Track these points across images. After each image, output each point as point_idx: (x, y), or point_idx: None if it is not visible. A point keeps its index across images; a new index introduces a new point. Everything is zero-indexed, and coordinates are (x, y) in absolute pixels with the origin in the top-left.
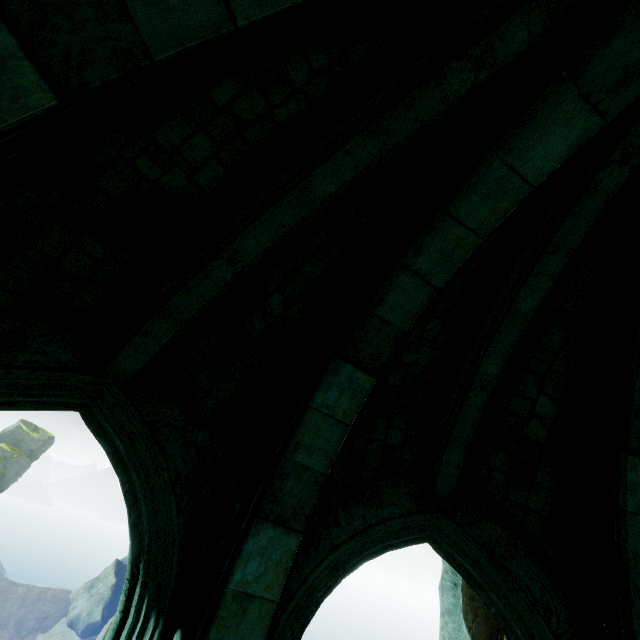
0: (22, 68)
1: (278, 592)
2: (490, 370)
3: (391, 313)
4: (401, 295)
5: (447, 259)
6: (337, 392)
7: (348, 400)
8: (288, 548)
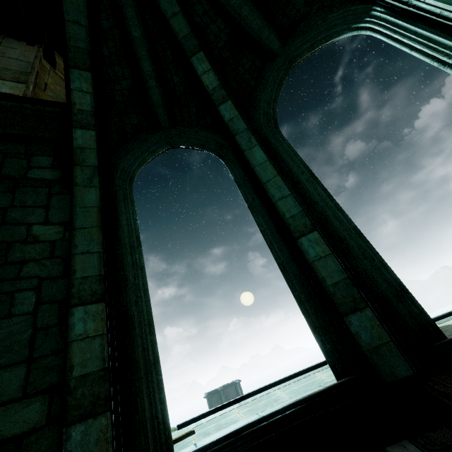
0: (198, 56)
1: None
2: None
3: None
4: None
5: None
6: None
7: None
8: None
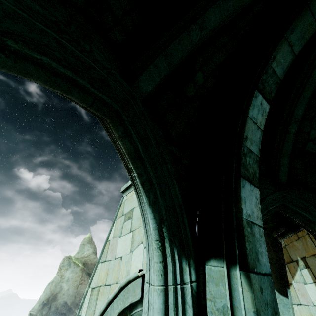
0: None
1: (261, 221)
2: (299, 113)
3: (277, 67)
4: (282, 57)
5: (302, 37)
6: (257, 110)
7: (261, 116)
8: (256, 196)
